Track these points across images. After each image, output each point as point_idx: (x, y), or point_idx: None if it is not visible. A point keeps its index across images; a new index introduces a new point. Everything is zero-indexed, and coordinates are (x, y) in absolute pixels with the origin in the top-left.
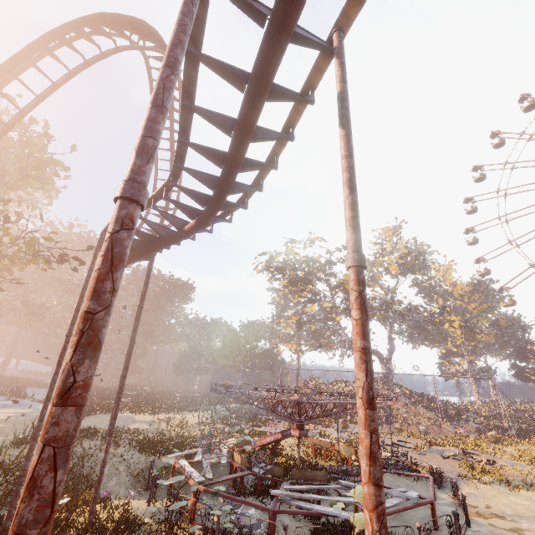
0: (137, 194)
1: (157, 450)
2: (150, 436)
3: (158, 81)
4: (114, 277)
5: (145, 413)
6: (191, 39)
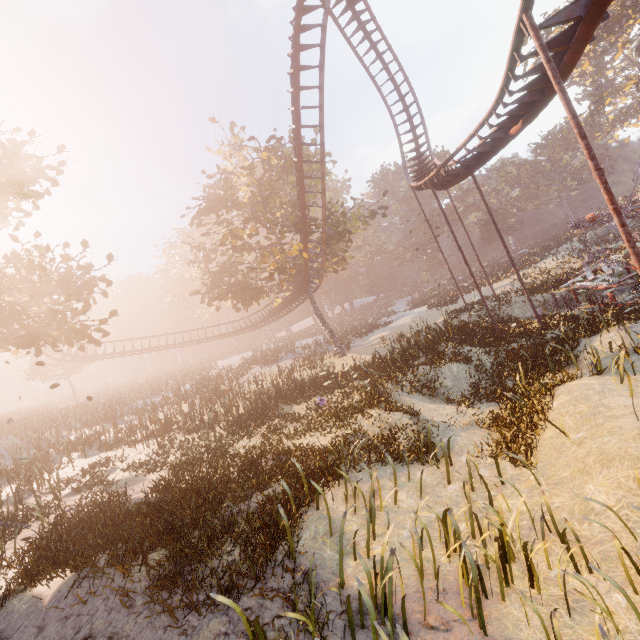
0: (603, 172)
1: (544, 290)
2: (527, 287)
3: (575, 127)
4: (613, 197)
5: (496, 282)
6: (515, 50)
